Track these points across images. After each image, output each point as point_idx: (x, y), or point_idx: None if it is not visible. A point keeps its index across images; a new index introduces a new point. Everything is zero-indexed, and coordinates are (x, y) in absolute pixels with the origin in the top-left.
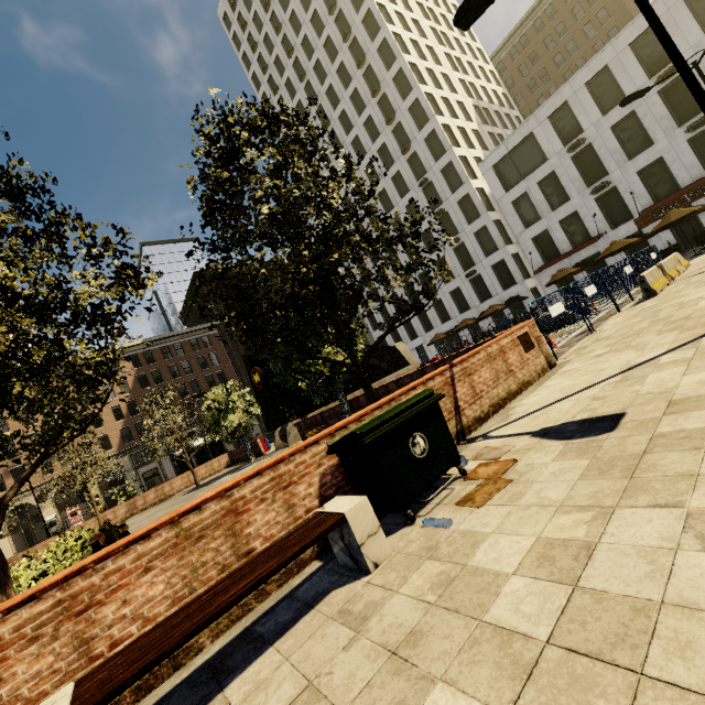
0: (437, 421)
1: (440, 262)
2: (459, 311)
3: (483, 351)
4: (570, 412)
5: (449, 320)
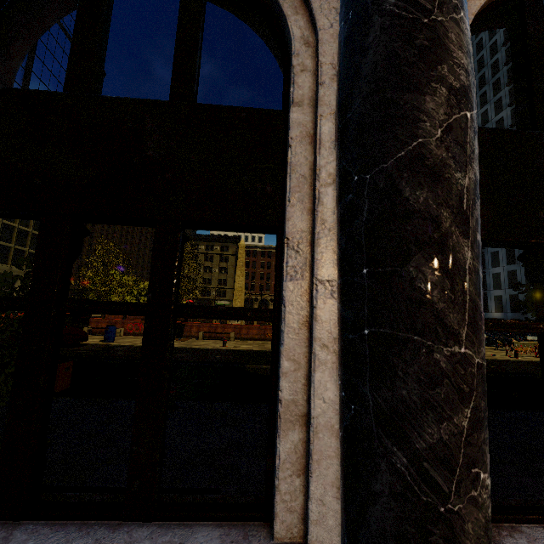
0: None
1: (512, 272)
2: (511, 310)
3: None
4: None
5: (502, 312)
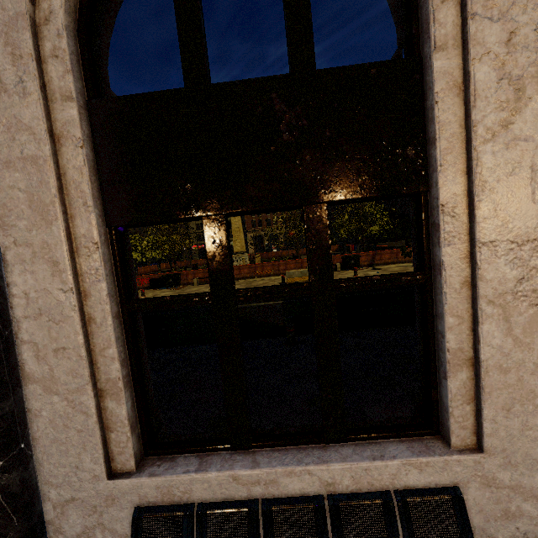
0: (358, 260)
1: None
2: None
3: (390, 251)
4: (383, 268)
5: None
